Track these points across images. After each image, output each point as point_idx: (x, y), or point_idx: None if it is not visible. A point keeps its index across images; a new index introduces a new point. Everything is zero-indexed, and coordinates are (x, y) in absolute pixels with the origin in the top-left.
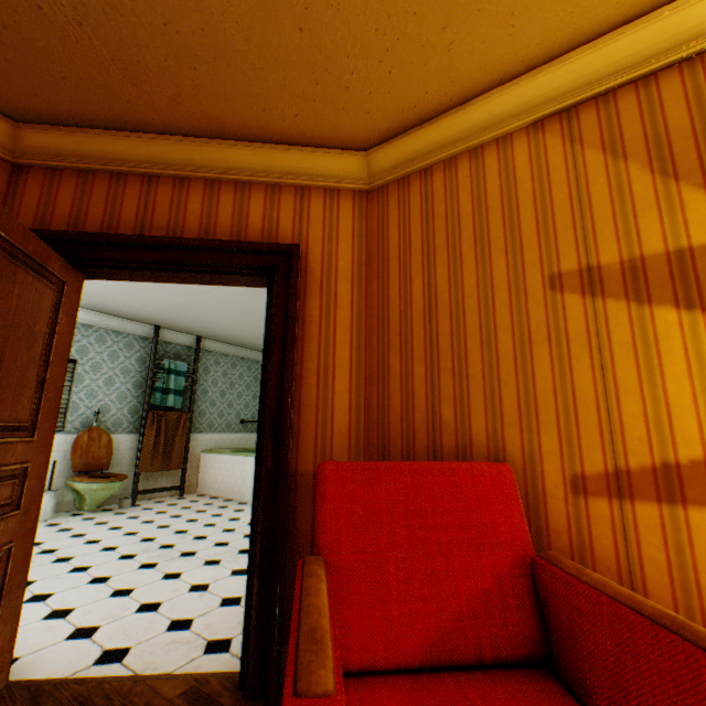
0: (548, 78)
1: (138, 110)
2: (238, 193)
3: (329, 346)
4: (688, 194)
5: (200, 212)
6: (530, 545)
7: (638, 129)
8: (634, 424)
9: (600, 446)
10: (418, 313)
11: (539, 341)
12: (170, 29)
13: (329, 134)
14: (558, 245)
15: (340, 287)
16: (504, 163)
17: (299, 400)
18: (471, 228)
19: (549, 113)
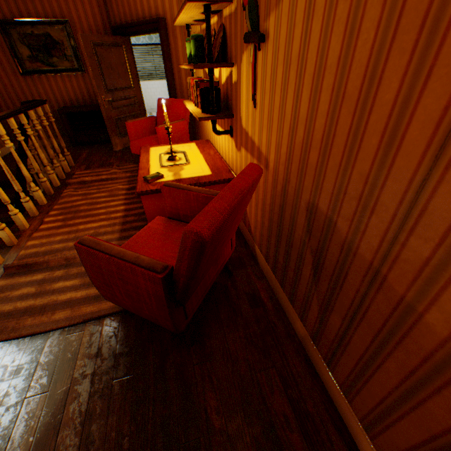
0: None
1: None
2: None
3: (178, 58)
4: None
5: (140, 4)
6: (185, 119)
7: None
8: None
9: None
10: None
11: None
12: None
13: None
14: None
15: (177, 32)
16: None
17: (175, 78)
18: None
19: None
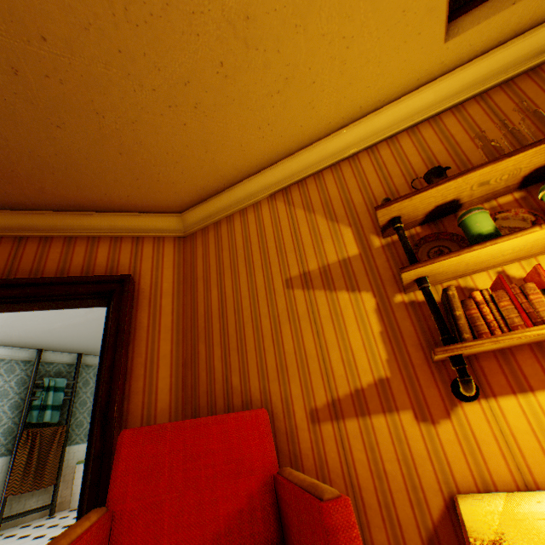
0: (273, 173)
1: (14, 197)
2: (90, 244)
3: (155, 344)
4: (344, 229)
5: (59, 258)
6: (276, 466)
7: (318, 198)
8: (338, 366)
9: (323, 385)
10: (216, 312)
11: (284, 321)
12: (34, 154)
13: (153, 205)
14: (288, 261)
15: (164, 300)
16: (258, 217)
17: (129, 389)
18: (243, 255)
19: (277, 190)
